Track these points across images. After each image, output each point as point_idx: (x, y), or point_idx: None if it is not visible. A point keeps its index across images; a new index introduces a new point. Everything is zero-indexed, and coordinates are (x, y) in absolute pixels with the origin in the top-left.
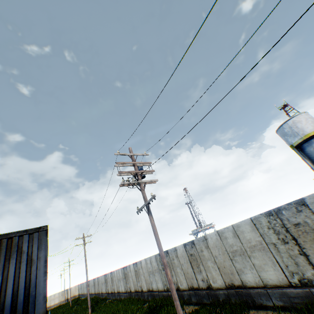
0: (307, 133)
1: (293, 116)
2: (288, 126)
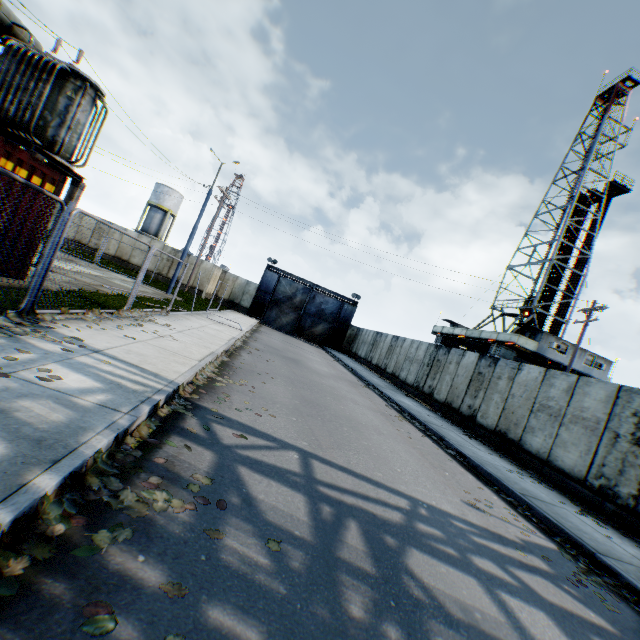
0: (164, 206)
1: (173, 189)
2: (163, 190)
